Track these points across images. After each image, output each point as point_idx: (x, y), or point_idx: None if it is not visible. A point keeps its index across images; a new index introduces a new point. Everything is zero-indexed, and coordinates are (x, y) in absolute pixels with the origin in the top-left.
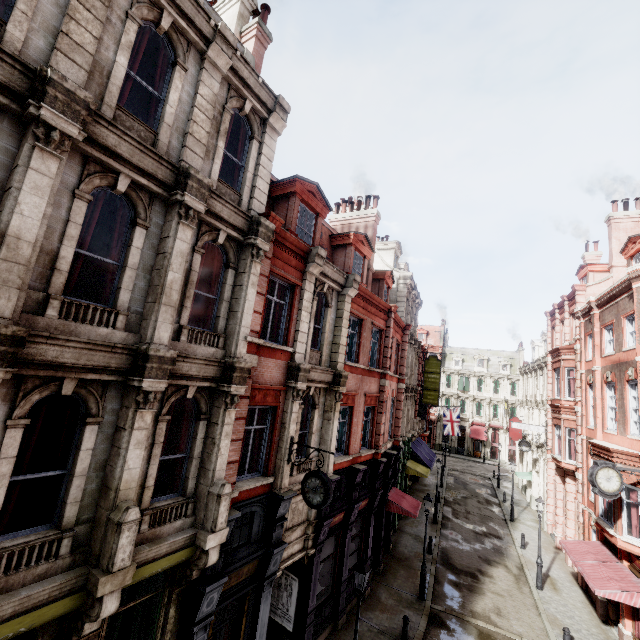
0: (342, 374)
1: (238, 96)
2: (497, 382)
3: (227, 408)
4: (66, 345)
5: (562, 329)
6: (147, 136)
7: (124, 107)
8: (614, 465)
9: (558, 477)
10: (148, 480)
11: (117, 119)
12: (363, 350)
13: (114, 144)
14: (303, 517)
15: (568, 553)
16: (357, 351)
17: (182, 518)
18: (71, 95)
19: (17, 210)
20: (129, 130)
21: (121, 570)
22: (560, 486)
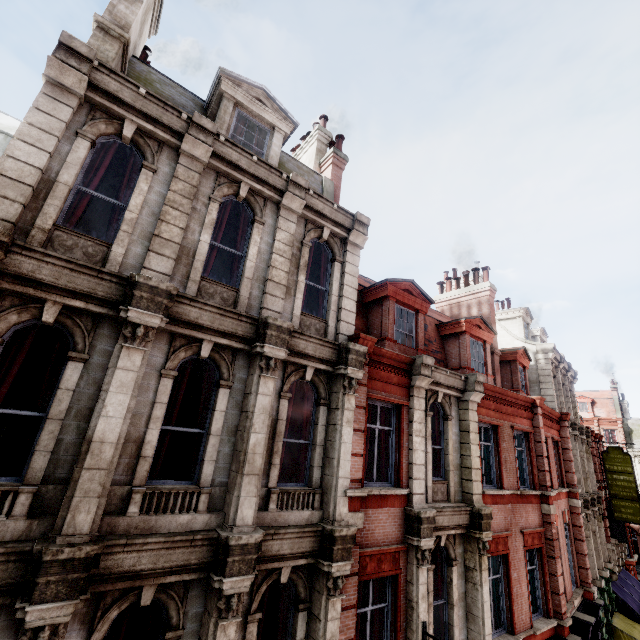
0: (482, 513)
1: (315, 227)
2: None
3: (330, 595)
4: (143, 549)
5: None
6: (229, 295)
7: (219, 264)
8: None
9: None
10: None
11: (202, 289)
12: (506, 467)
13: (196, 317)
14: None
15: None
16: (497, 470)
17: None
18: (154, 290)
19: (103, 413)
20: (212, 295)
21: None
22: None
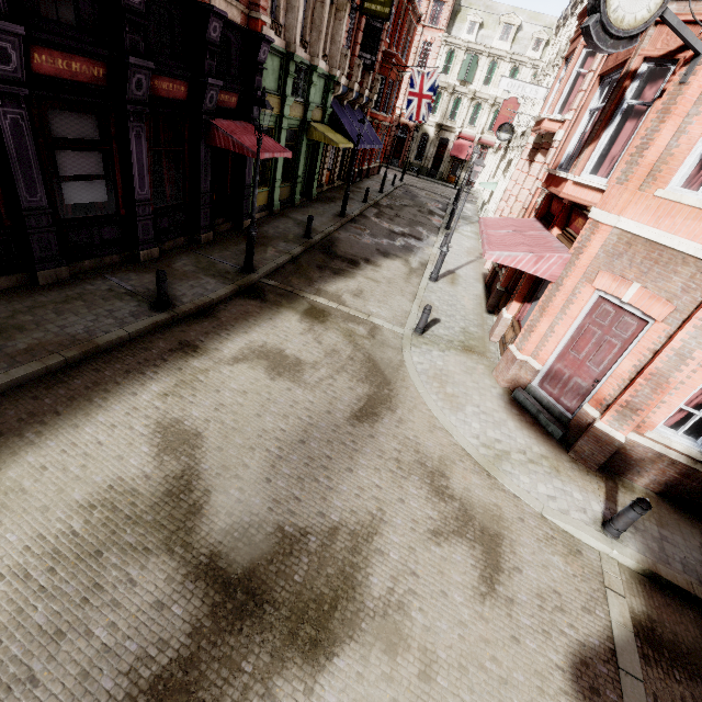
0: None
1: None
2: (516, 72)
3: None
4: None
5: None
6: None
7: None
8: None
9: (527, 164)
10: None
11: None
12: None
13: None
14: None
15: (481, 226)
16: None
17: None
18: None
19: None
20: None
21: None
22: (524, 177)
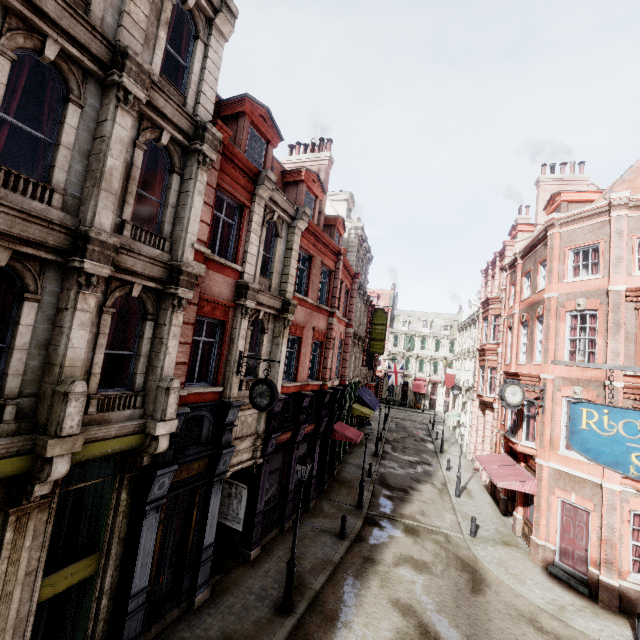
0: (291, 302)
1: None
2: (438, 341)
3: (174, 310)
4: None
5: (493, 284)
6: (77, 3)
7: None
8: (519, 383)
9: (480, 412)
10: (94, 368)
11: None
12: (312, 286)
13: None
14: (252, 430)
15: (481, 463)
16: (306, 286)
17: (131, 409)
18: None
19: None
20: None
21: (70, 437)
22: (481, 419)
